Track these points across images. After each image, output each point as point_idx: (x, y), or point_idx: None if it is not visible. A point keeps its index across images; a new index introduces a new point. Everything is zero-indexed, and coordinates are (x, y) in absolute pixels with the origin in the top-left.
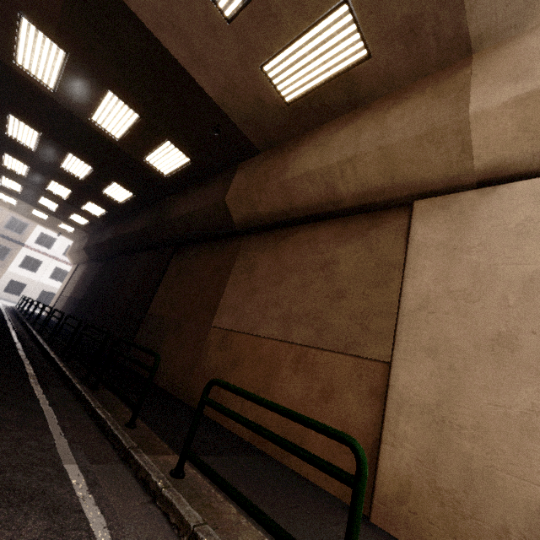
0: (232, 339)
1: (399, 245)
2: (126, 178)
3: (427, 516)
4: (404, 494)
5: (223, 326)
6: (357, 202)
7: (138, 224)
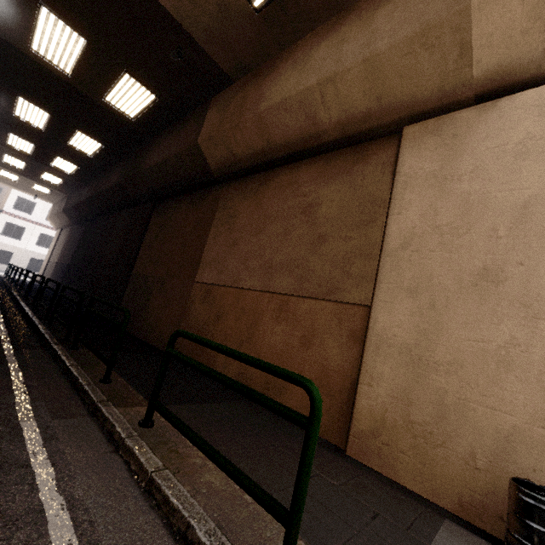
0: (215, 293)
1: (385, 180)
2: (90, 125)
3: (399, 447)
4: (378, 428)
5: (206, 280)
6: (340, 133)
7: (113, 178)
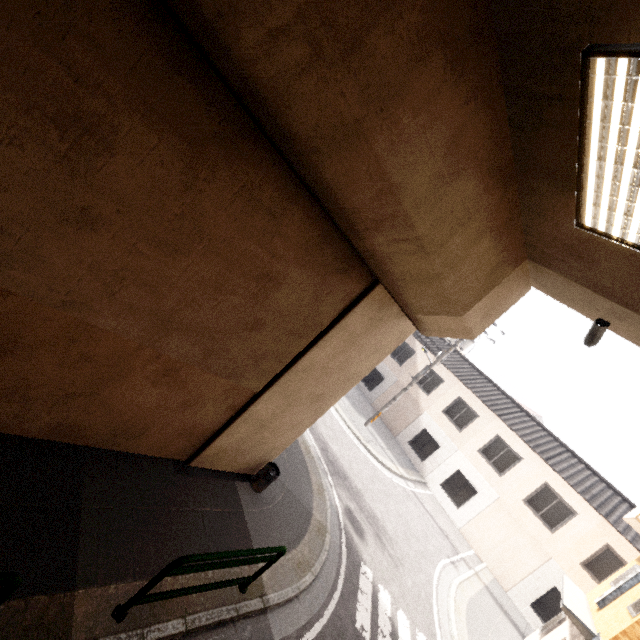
0: None
1: (336, 311)
2: None
3: (225, 458)
4: (219, 453)
5: None
6: (364, 253)
7: None
